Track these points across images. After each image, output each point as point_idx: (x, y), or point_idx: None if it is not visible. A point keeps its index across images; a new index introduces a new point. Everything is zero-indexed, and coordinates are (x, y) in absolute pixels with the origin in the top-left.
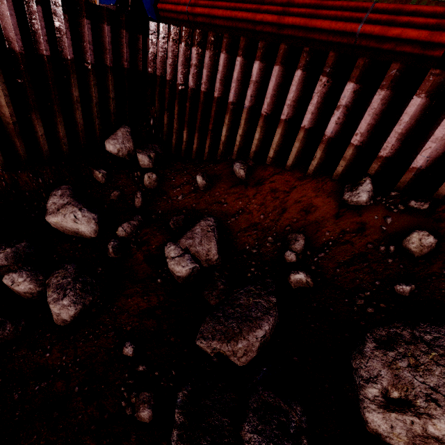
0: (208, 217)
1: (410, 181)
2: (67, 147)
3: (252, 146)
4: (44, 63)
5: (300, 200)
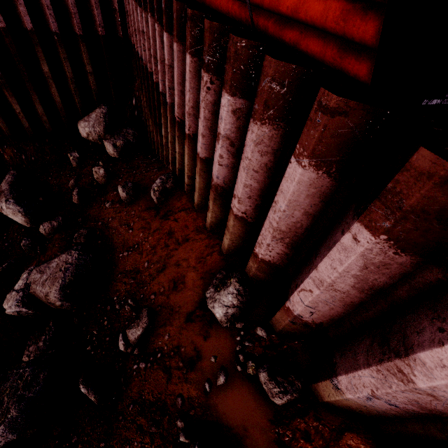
0: (73, 251)
1: (289, 327)
2: (48, 125)
3: (176, 160)
4: (3, 36)
5: (180, 264)
